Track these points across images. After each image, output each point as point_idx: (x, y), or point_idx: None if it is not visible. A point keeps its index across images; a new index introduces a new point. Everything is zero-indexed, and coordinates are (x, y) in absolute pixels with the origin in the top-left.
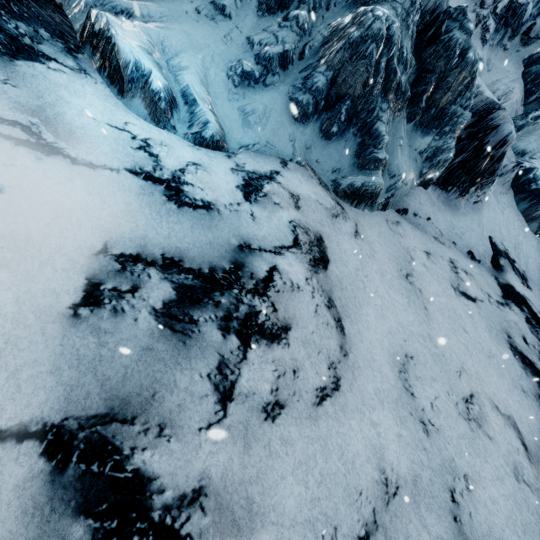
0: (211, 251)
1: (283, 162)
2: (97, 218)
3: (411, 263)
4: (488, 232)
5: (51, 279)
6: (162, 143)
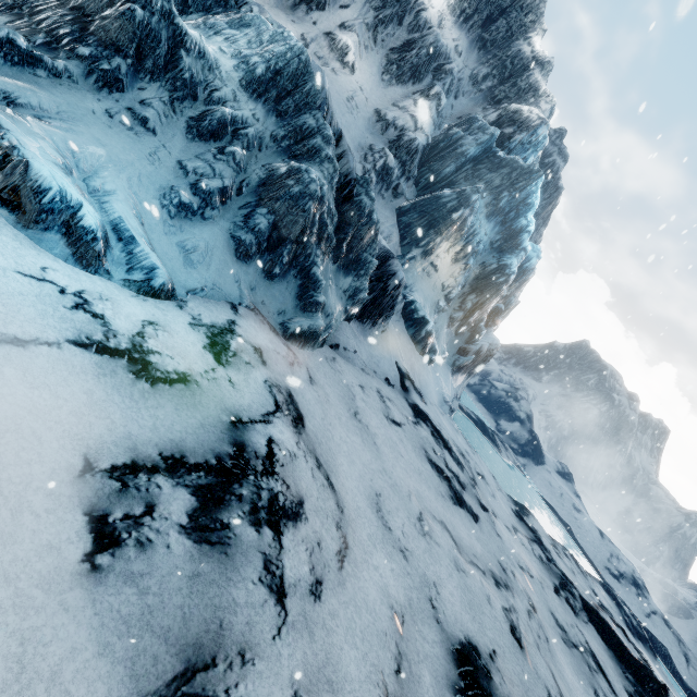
0: (207, 435)
1: (233, 307)
2: (57, 421)
3: (354, 400)
4: (394, 358)
5: (39, 530)
6: (101, 295)
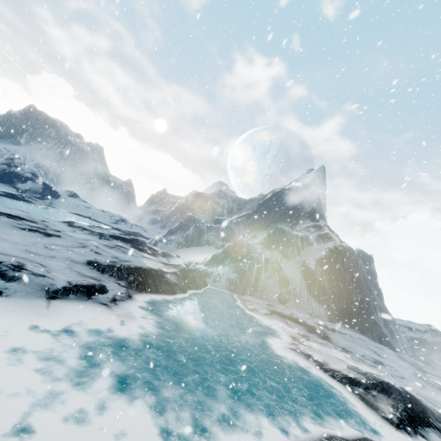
0: None
1: None
2: None
3: None
4: None
5: None
6: None
